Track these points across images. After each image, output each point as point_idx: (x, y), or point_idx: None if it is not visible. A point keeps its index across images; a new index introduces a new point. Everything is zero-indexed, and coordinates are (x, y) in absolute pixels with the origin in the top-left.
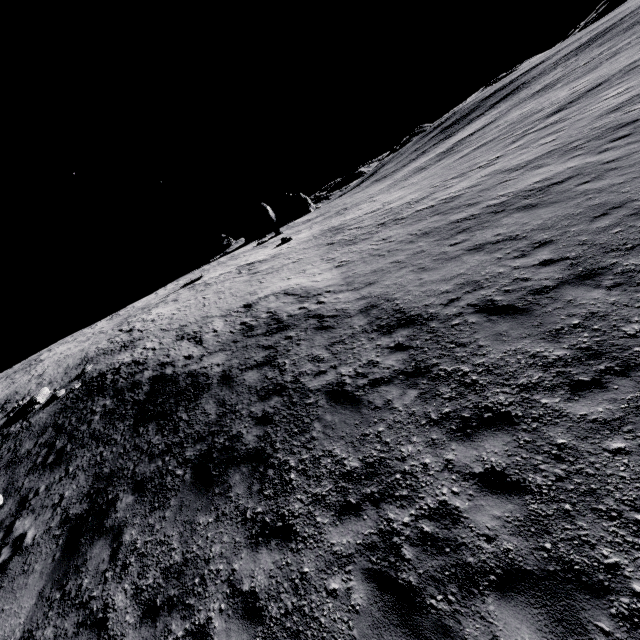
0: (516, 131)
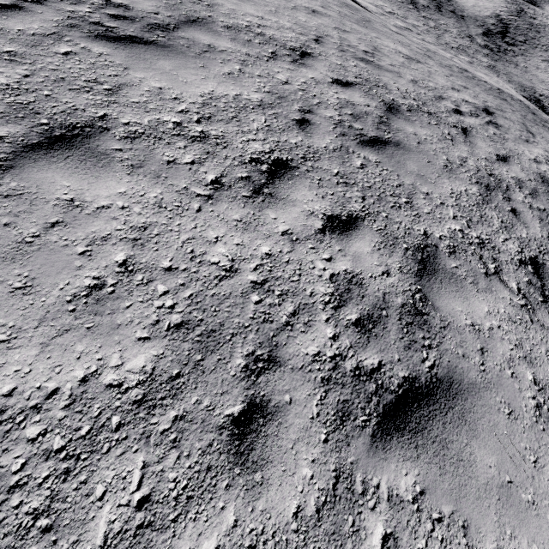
0: (404, 3)
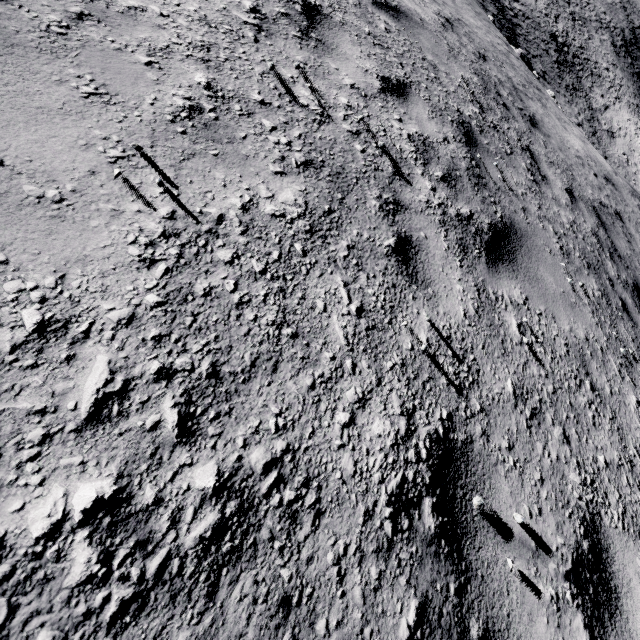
0: None
